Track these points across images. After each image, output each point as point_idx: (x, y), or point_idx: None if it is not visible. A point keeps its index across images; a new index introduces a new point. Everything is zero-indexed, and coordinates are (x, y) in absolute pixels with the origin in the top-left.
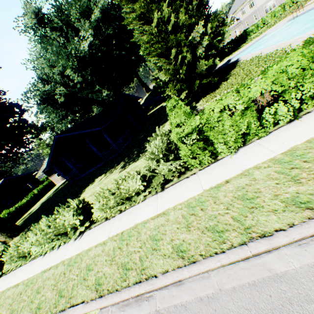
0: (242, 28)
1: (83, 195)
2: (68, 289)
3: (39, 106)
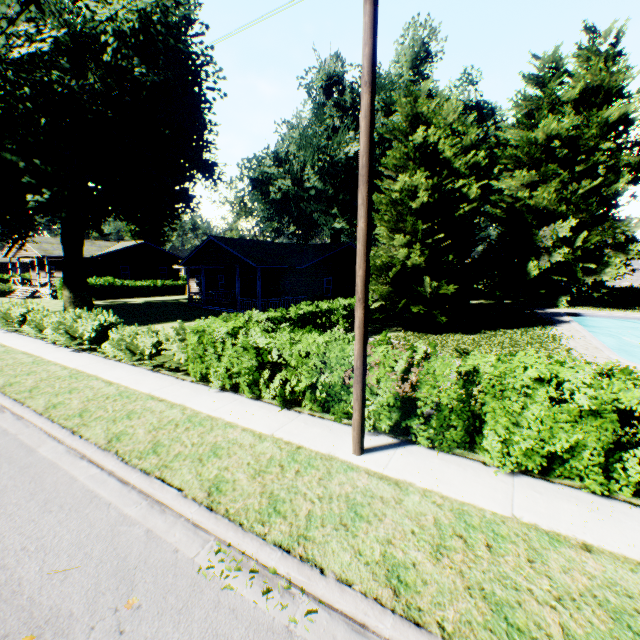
0: None
1: (159, 325)
2: (4, 373)
3: (251, 185)
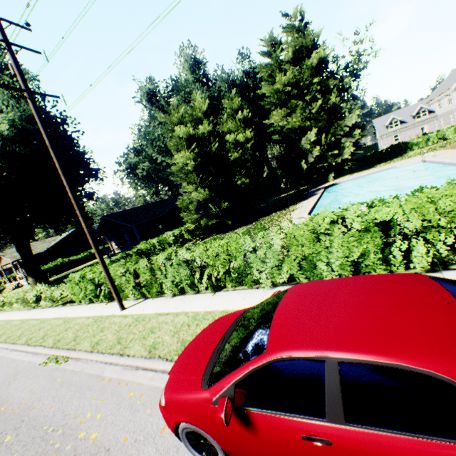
0: (435, 126)
1: None
2: None
3: (128, 171)
